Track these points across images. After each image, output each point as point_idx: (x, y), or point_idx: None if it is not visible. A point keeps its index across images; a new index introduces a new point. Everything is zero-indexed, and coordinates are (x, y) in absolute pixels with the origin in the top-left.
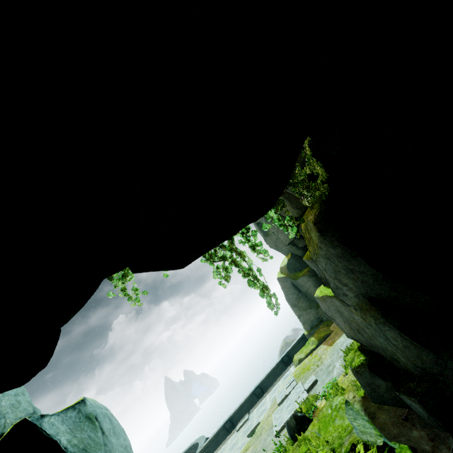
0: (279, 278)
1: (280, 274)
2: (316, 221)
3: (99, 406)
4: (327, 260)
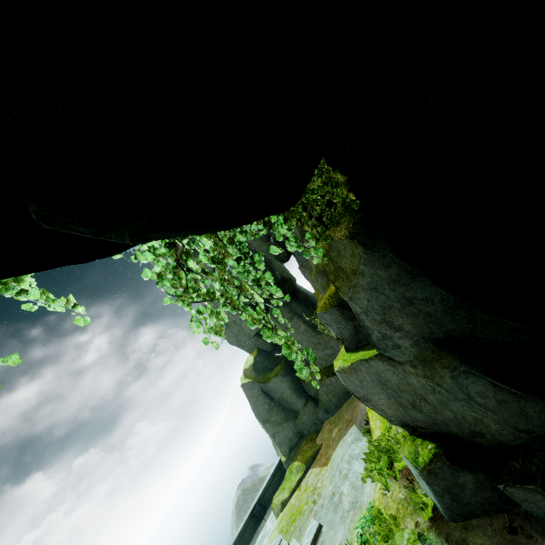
0: (244, 384)
1: (245, 379)
2: (354, 233)
3: None
4: (372, 293)
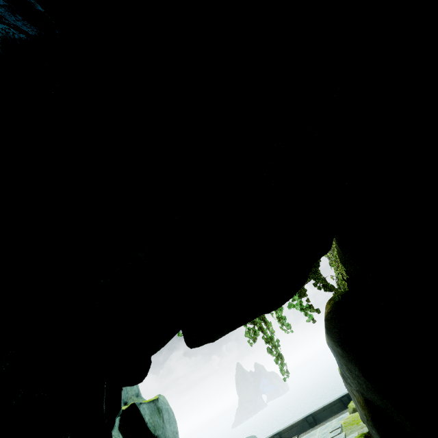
0: None
1: None
2: (326, 318)
3: (165, 403)
4: (334, 352)
